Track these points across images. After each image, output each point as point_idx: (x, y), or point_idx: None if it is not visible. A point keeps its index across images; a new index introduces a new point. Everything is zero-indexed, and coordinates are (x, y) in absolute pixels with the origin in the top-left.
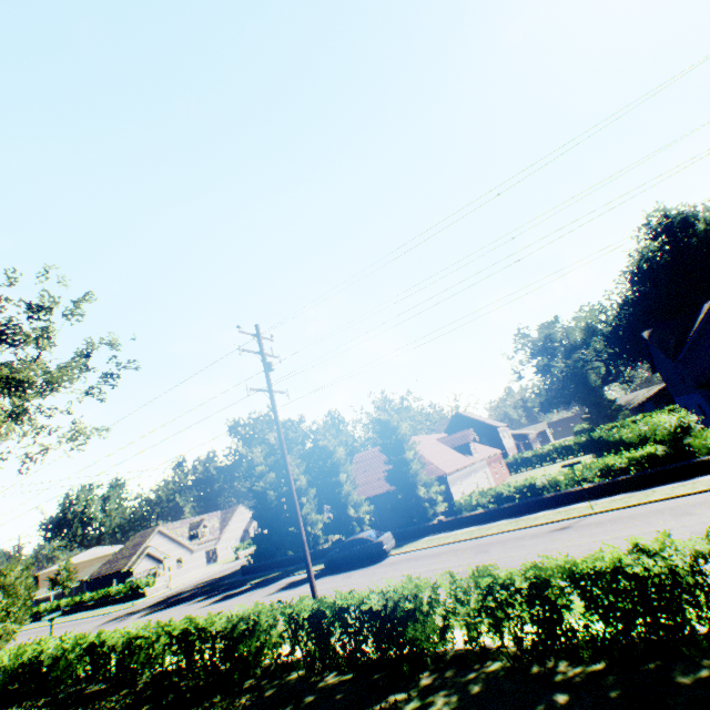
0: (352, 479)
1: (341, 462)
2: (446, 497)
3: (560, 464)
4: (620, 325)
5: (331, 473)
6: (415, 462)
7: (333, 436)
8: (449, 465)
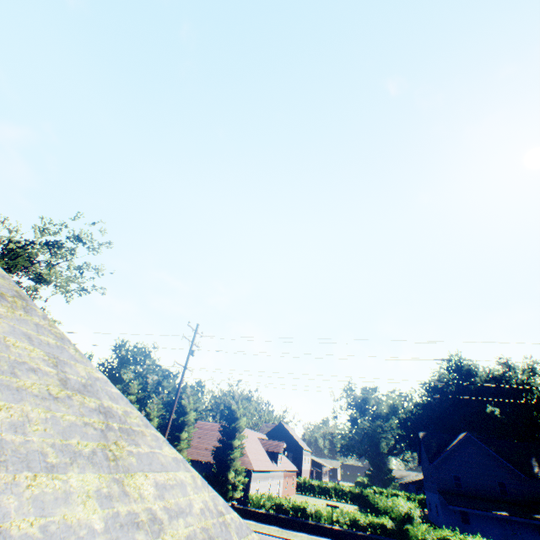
0: (189, 439)
1: (189, 422)
2: (245, 488)
3: (333, 502)
4: (411, 418)
5: (178, 427)
6: (238, 450)
7: (193, 400)
8: (258, 463)
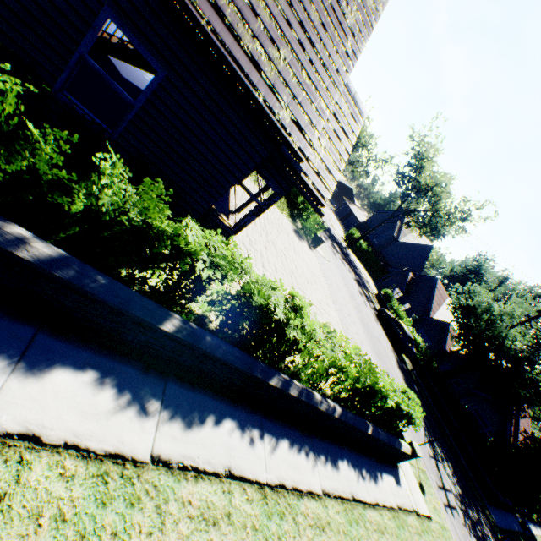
0: None
1: None
2: None
3: None
4: None
5: None
6: None
7: None
8: None
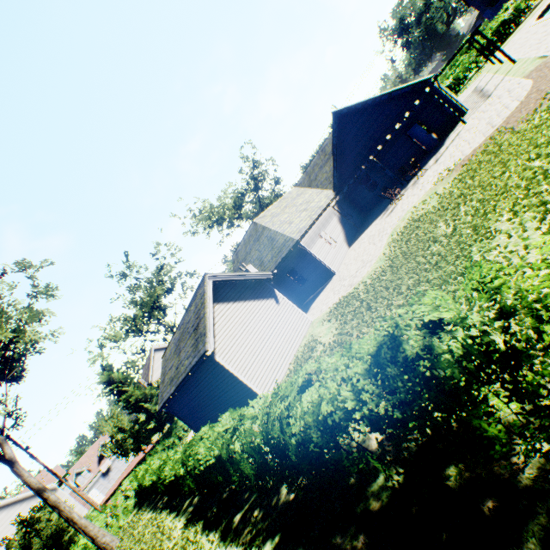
0: None
1: None
2: None
3: None
4: None
5: None
6: None
7: None
8: None
